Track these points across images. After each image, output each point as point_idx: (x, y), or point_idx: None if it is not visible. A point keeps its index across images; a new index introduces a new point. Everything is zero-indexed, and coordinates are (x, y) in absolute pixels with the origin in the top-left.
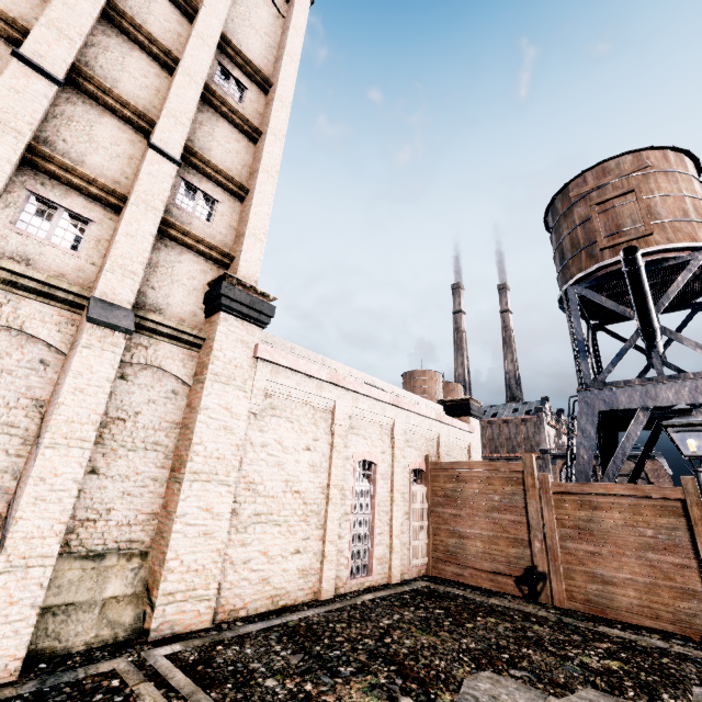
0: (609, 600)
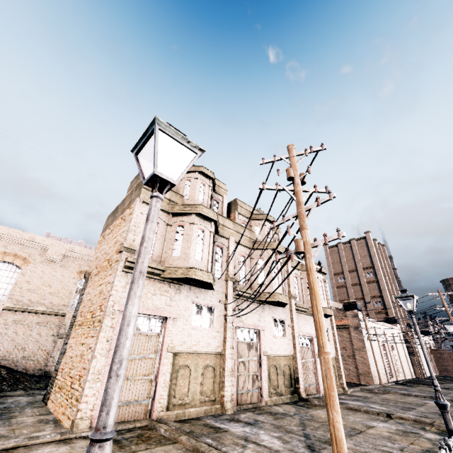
0: None
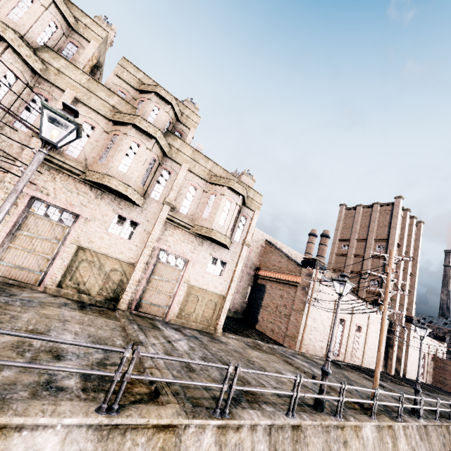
0: None
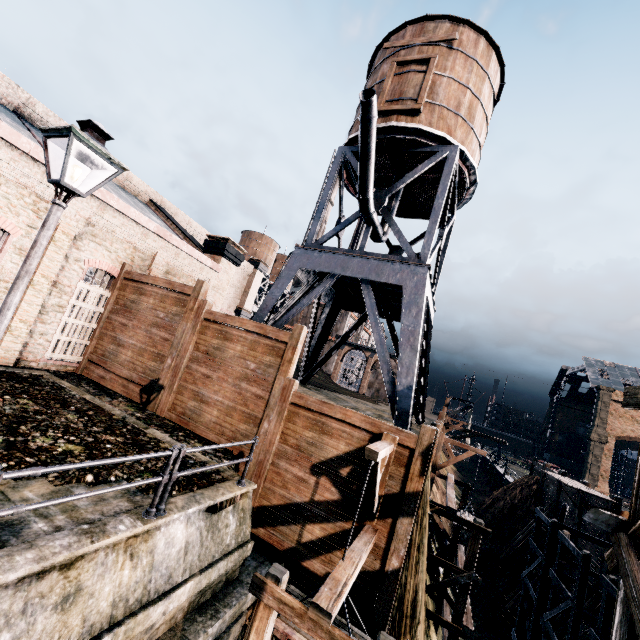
0: (198, 415)
